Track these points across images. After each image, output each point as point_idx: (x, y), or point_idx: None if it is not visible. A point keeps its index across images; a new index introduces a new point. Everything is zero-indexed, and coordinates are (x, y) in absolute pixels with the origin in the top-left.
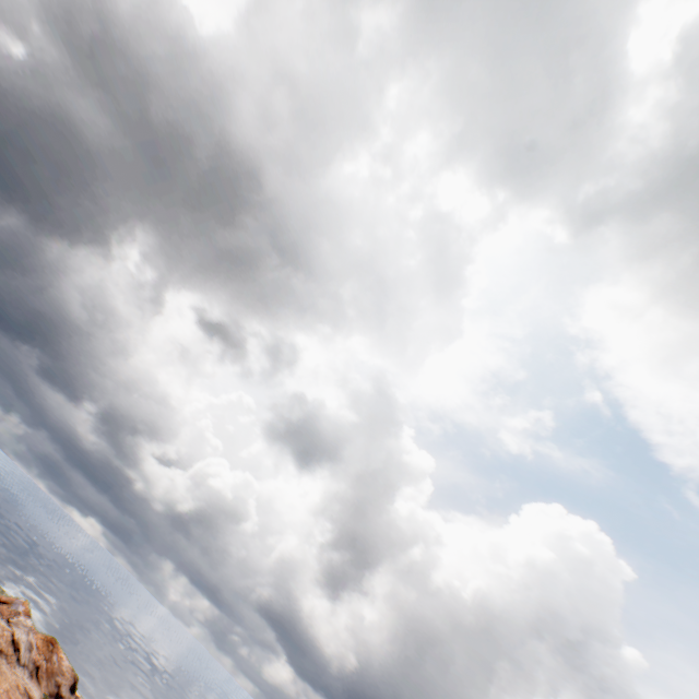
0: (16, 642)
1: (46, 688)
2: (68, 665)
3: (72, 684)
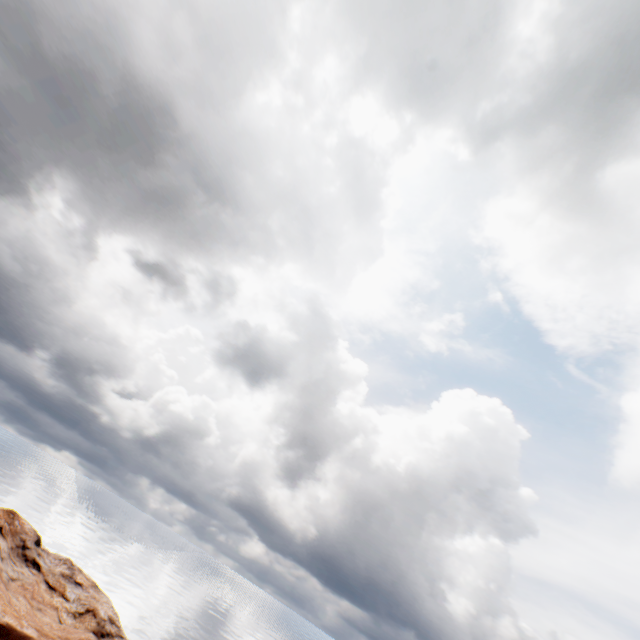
0: None
1: (12, 542)
2: (30, 528)
3: (36, 540)
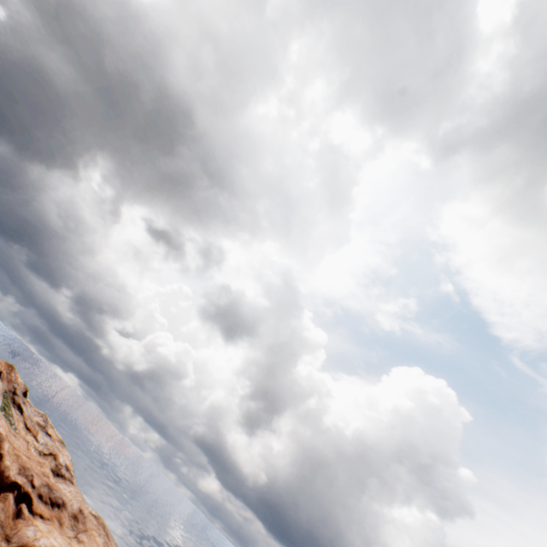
0: None
1: (7, 386)
2: (22, 382)
3: (24, 391)
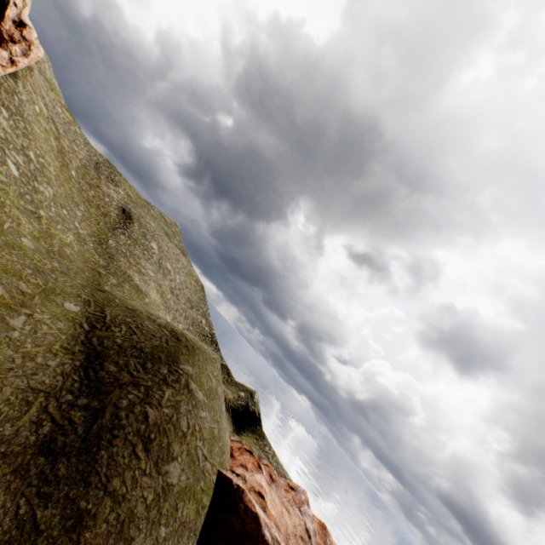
0: (307, 530)
1: None
2: None
3: None
